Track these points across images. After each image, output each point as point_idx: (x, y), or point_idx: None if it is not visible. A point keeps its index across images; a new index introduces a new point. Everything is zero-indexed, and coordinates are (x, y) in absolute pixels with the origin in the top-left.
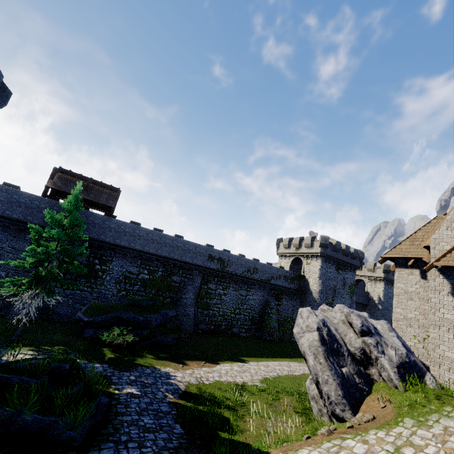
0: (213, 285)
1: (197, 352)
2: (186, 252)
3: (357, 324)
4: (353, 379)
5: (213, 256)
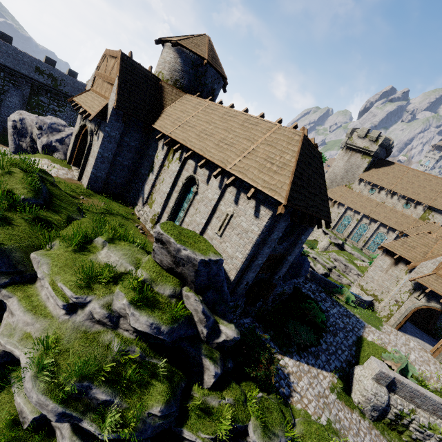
0: (45, 99)
1: (1, 139)
2: (5, 56)
3: (34, 123)
4: (26, 148)
5: (41, 70)
